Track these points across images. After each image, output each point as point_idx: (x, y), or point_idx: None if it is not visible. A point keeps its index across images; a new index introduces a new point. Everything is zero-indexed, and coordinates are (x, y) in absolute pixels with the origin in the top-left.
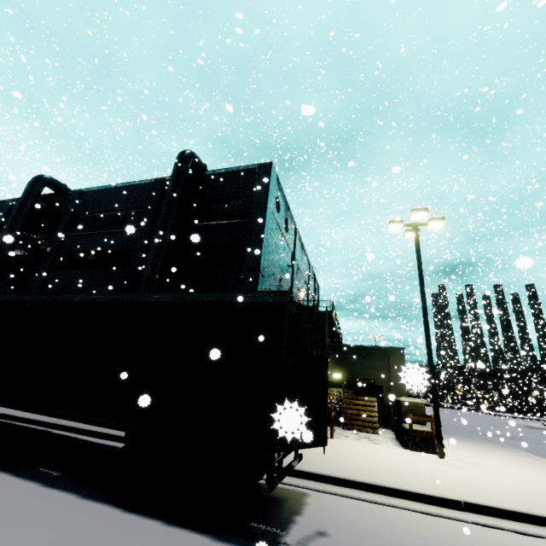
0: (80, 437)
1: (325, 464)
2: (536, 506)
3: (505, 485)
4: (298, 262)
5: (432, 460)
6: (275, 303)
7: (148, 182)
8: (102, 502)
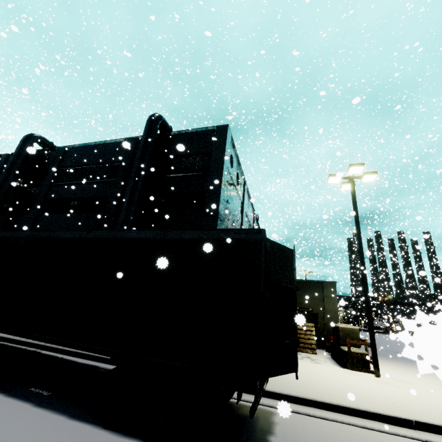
0: (66, 357)
1: (283, 383)
2: None
3: (441, 403)
4: (245, 210)
5: (370, 379)
6: (251, 240)
7: (123, 140)
8: (91, 424)
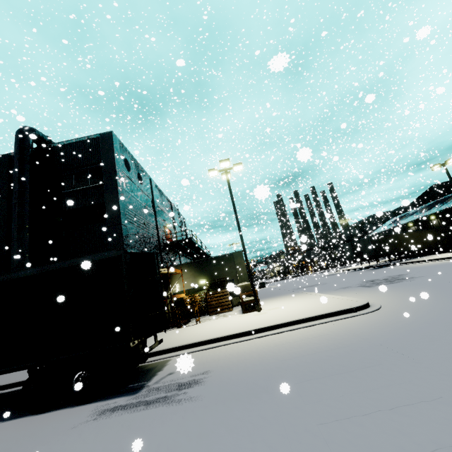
0: None
1: (184, 340)
2: (287, 319)
3: (281, 314)
4: (159, 205)
5: (252, 315)
6: (115, 256)
7: None
8: (22, 417)
